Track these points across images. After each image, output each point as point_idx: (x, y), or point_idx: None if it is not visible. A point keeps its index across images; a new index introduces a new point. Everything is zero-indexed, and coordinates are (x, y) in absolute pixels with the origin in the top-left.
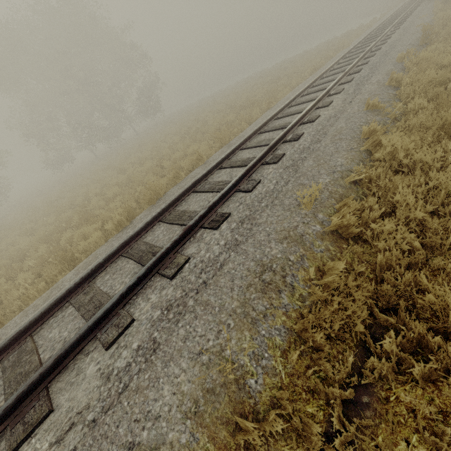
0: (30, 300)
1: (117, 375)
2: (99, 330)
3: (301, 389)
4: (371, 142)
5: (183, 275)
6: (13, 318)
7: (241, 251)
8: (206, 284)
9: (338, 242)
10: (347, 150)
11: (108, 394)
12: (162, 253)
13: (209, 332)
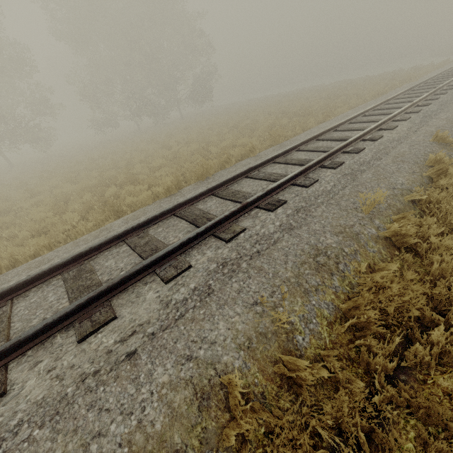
0: (78, 235)
1: (175, 305)
2: (158, 267)
3: (343, 356)
4: (436, 169)
5: (239, 241)
6: (63, 245)
7: (295, 234)
8: (259, 253)
9: (390, 248)
10: (409, 172)
11: (166, 317)
12: (221, 218)
13: (263, 290)
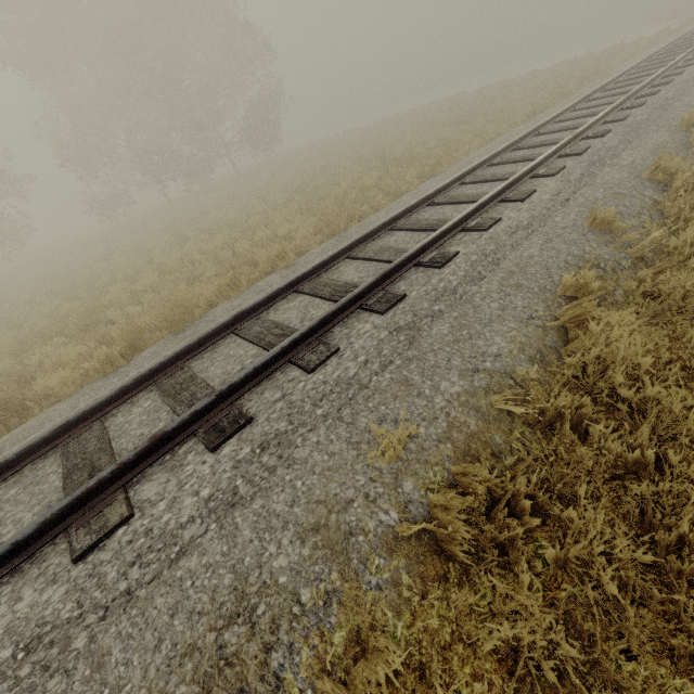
0: None
1: None
2: None
3: None
4: (569, 317)
5: (98, 561)
6: None
7: (229, 526)
8: (129, 598)
9: (427, 562)
10: (520, 319)
11: None
12: (86, 490)
13: None
